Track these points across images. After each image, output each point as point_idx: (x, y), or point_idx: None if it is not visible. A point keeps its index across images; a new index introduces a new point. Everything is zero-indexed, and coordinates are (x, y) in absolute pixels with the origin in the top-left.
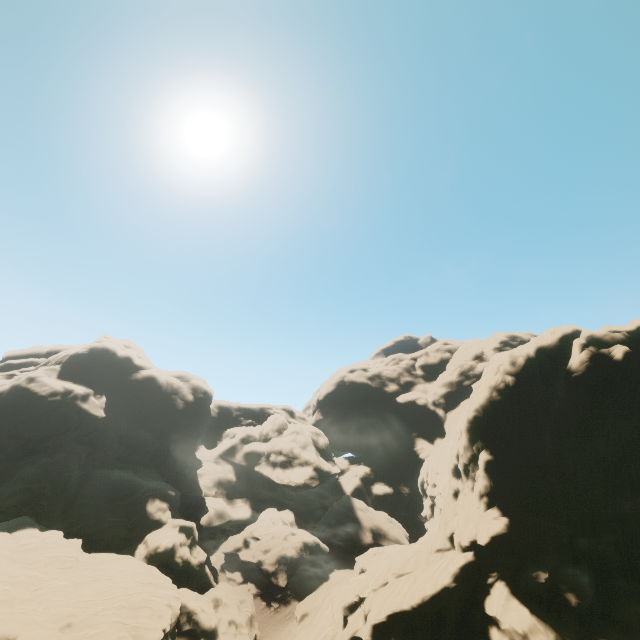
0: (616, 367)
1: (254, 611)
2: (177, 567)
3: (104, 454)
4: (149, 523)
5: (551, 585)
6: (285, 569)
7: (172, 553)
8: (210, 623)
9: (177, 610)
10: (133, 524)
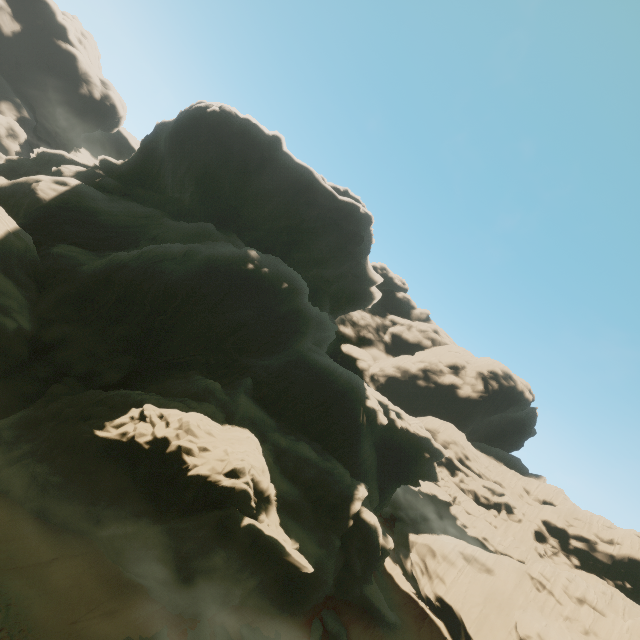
0: (204, 113)
1: None
2: None
3: None
4: None
5: (100, 177)
6: None
7: None
8: None
9: None
10: None
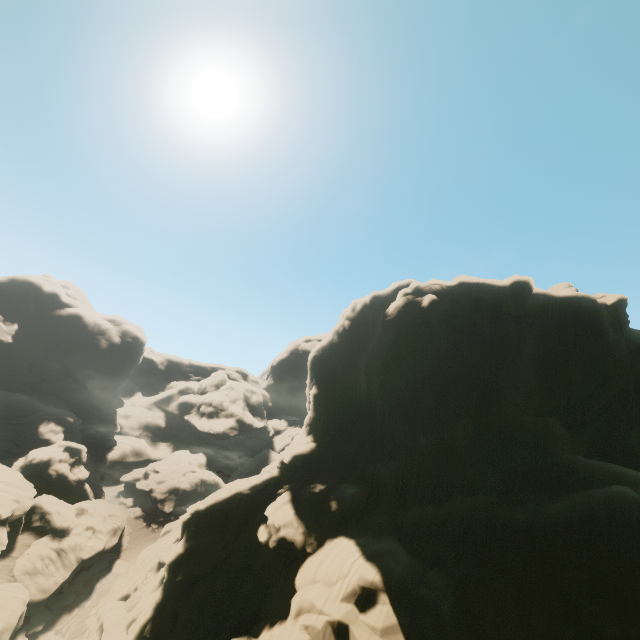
0: (421, 313)
1: (124, 525)
2: (50, 478)
3: (9, 378)
4: (38, 441)
5: (324, 495)
6: (175, 499)
7: (47, 466)
8: (62, 524)
9: (25, 507)
10: (22, 441)
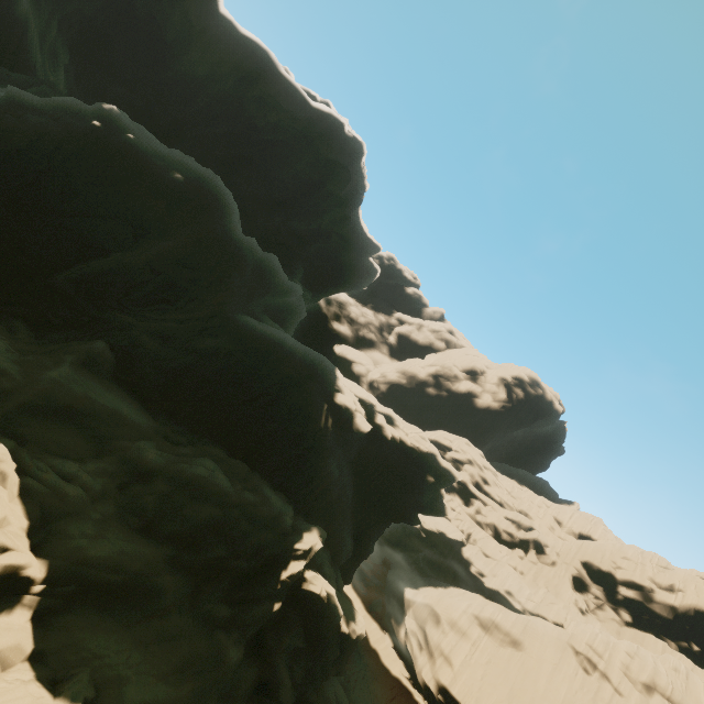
0: None
1: None
2: None
3: None
4: None
5: None
6: None
7: None
8: None
9: None
10: None
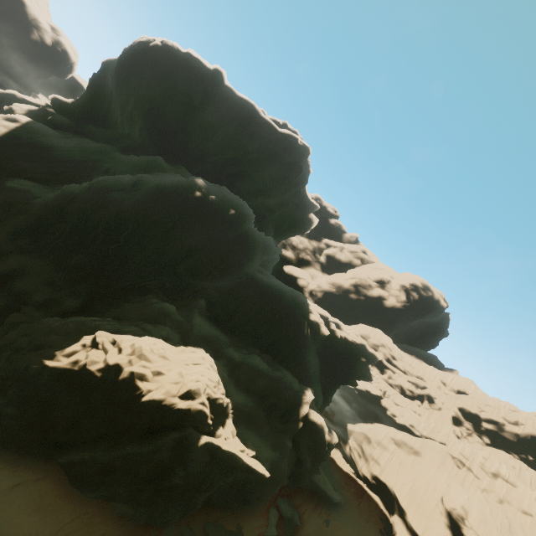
0: (146, 48)
1: None
2: None
3: None
4: None
5: (52, 115)
6: None
7: None
8: None
9: None
10: None
